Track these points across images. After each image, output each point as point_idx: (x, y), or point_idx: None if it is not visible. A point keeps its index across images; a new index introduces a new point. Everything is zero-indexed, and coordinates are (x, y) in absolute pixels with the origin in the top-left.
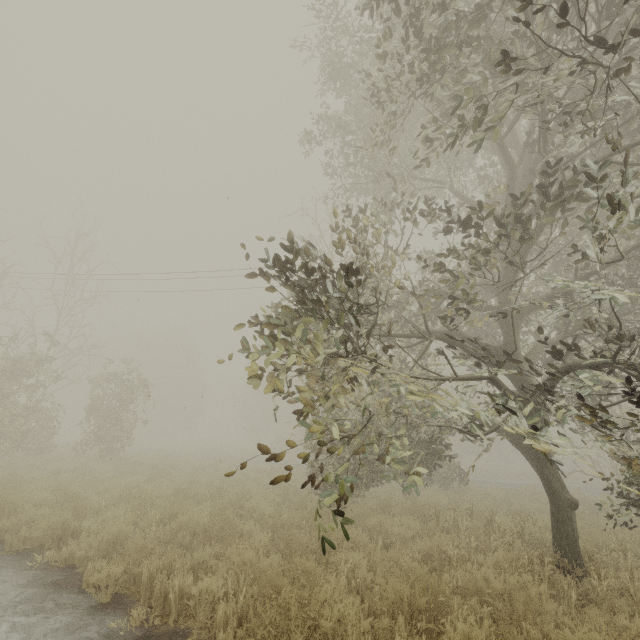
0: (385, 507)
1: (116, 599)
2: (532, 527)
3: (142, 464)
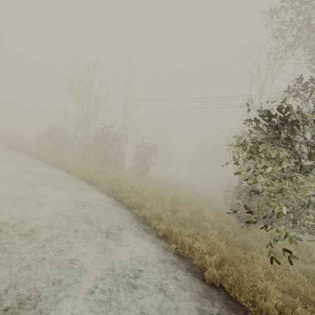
0: (272, 235)
1: (163, 235)
2: None
3: (154, 182)
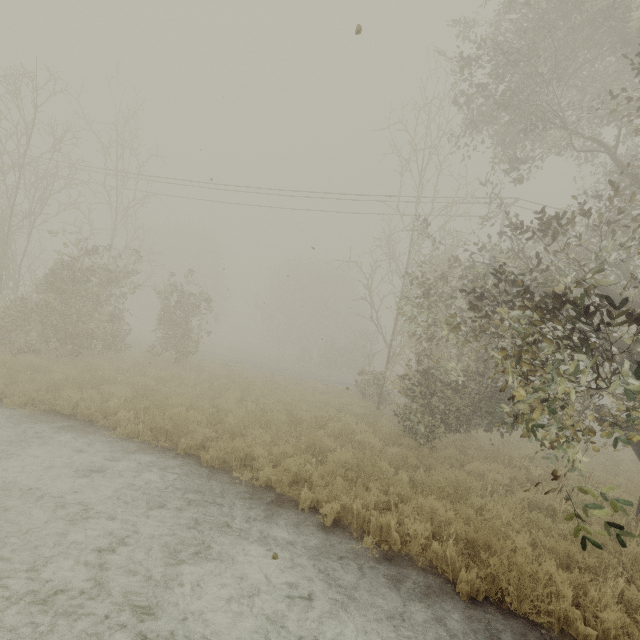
0: (460, 446)
1: (333, 522)
2: (593, 481)
3: (221, 376)
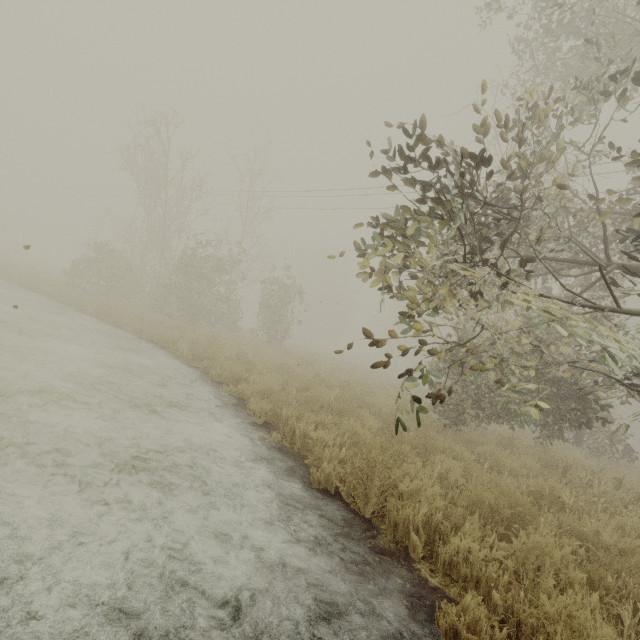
0: (506, 445)
1: (265, 424)
2: None
3: (295, 353)
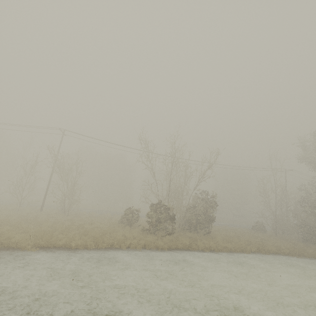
0: None
1: None
2: None
3: (234, 231)
